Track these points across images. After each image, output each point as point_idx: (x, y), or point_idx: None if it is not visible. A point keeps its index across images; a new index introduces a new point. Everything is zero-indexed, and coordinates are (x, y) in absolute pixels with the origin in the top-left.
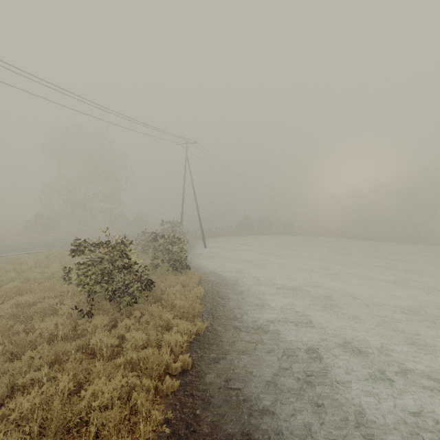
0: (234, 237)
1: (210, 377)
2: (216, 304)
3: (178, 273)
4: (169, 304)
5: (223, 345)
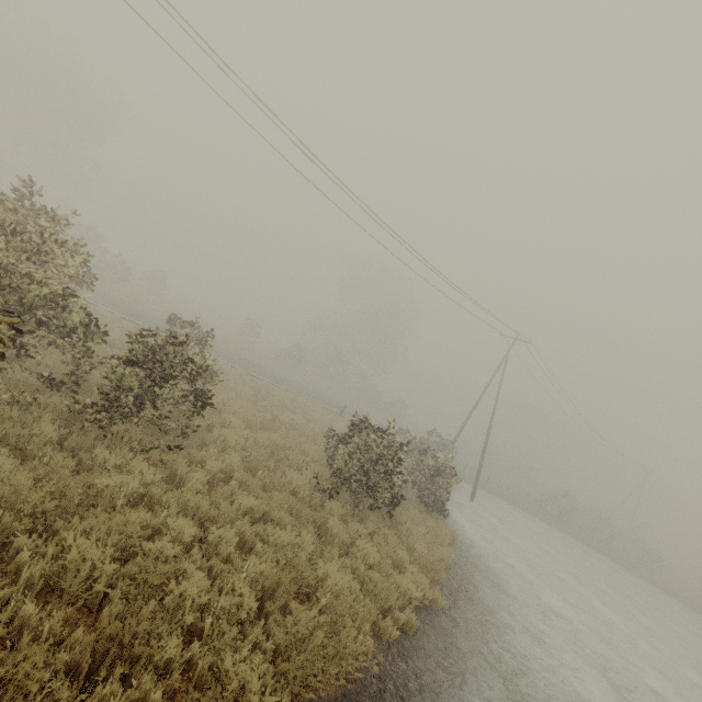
0: (525, 513)
1: (432, 664)
2: (464, 590)
3: (424, 511)
4: (407, 542)
5: (459, 646)
